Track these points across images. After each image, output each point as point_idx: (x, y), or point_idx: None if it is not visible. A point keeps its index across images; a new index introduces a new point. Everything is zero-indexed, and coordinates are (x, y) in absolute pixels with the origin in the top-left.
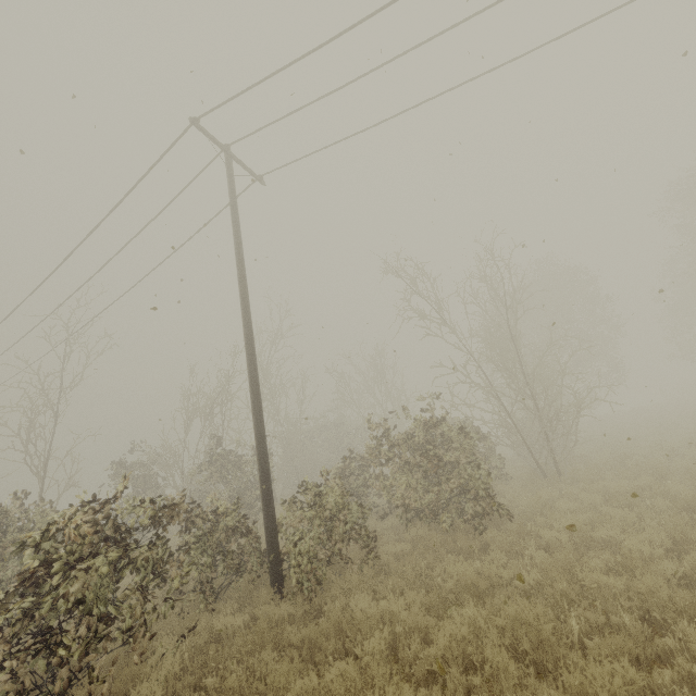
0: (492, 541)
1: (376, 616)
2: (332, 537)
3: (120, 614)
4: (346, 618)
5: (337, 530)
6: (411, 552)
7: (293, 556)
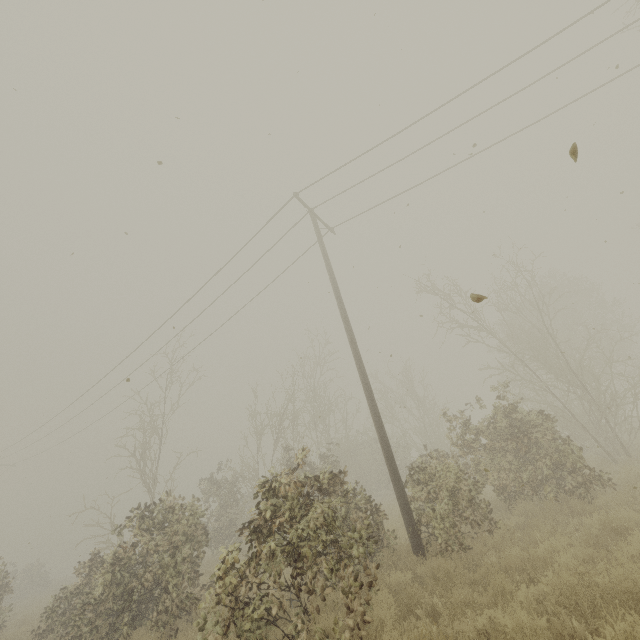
0: (605, 505)
1: (542, 555)
2: (458, 507)
3: (346, 548)
4: (517, 557)
5: (464, 498)
6: (526, 524)
7: (434, 521)
